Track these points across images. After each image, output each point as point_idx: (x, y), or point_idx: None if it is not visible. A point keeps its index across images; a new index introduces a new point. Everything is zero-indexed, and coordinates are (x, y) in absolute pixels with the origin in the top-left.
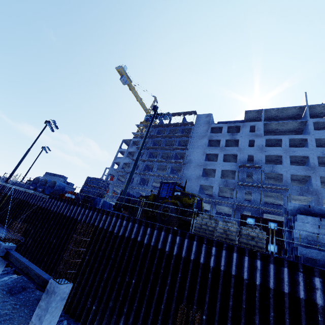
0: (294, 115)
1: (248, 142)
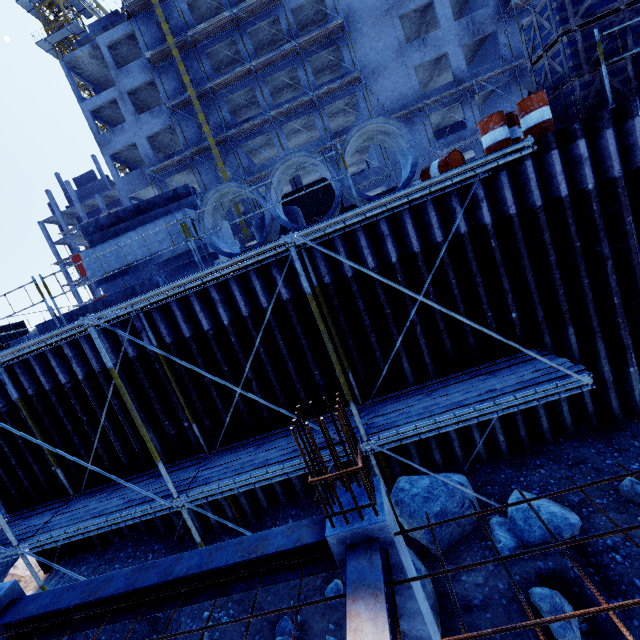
0: None
1: None
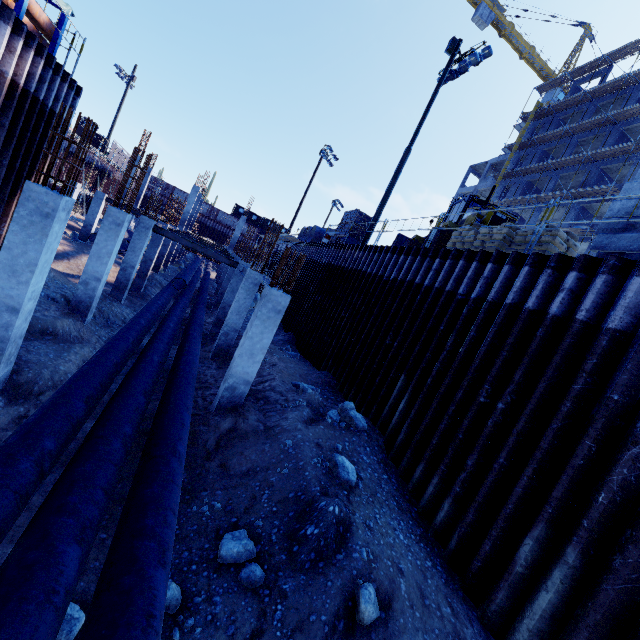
0: None
1: None
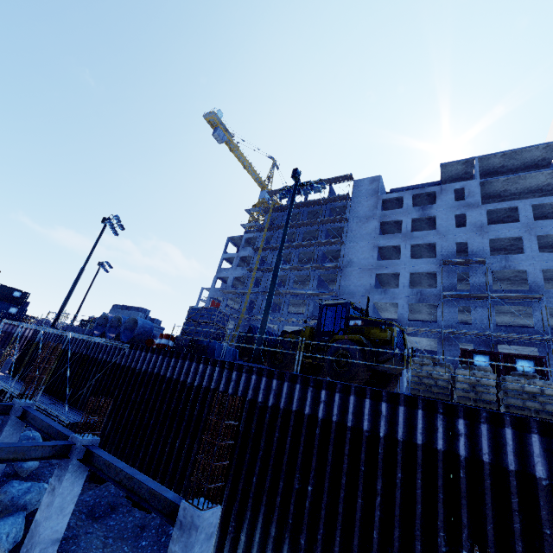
0: (536, 160)
1: (453, 220)
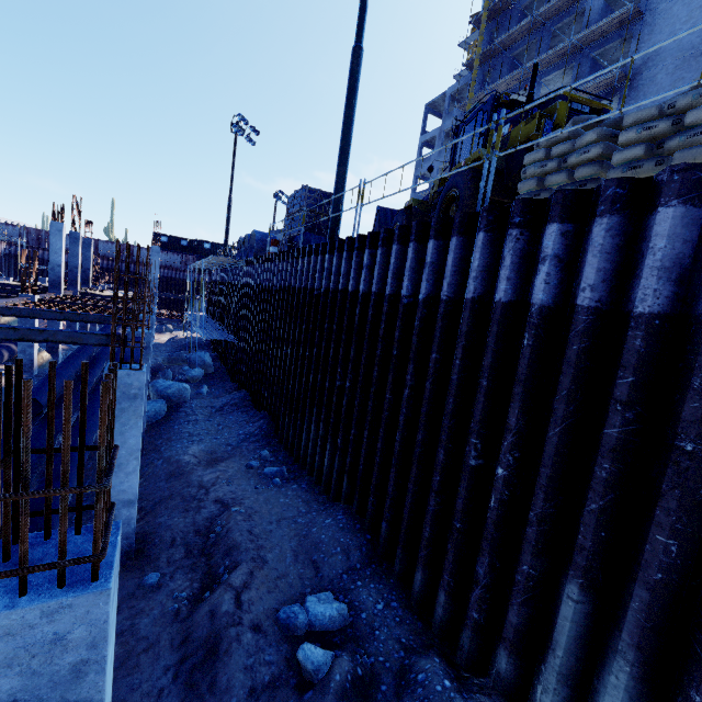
0: None
1: None
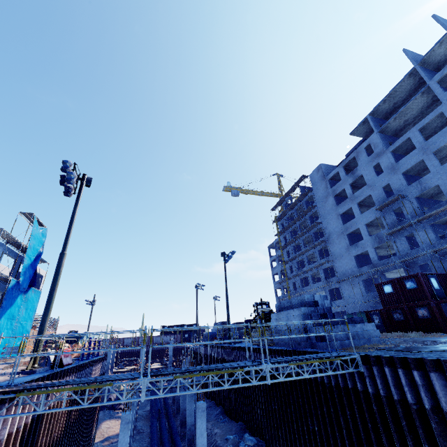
0: (416, 82)
1: (373, 172)
